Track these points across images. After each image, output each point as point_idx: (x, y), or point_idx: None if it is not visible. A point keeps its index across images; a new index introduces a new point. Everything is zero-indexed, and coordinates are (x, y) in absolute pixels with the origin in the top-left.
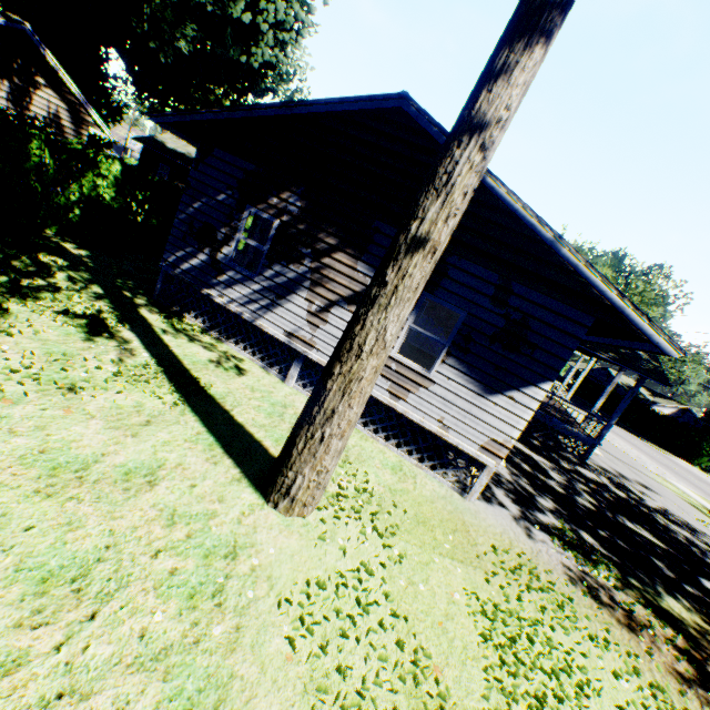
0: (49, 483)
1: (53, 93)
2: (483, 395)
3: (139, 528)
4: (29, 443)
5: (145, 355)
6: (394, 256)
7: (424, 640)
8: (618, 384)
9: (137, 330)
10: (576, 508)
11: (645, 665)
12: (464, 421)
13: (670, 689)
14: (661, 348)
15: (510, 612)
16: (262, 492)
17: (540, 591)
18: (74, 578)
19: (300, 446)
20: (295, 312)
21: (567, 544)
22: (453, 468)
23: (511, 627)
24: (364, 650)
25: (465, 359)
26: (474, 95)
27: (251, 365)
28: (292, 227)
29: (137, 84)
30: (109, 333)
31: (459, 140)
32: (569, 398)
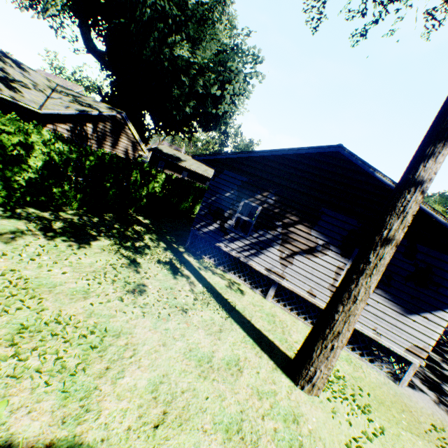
0: (201, 369)
1: (127, 139)
2: (403, 314)
3: (248, 400)
4: (183, 344)
5: (200, 285)
6: (373, 248)
7: None
8: None
9: (188, 268)
10: None
11: None
12: (391, 330)
13: None
14: None
15: None
16: (290, 377)
17: None
18: (237, 430)
19: (317, 352)
20: (272, 257)
21: None
22: (385, 362)
23: None
24: None
25: (388, 291)
26: (414, 167)
27: (245, 287)
28: (269, 210)
29: (155, 125)
30: (179, 272)
31: (408, 189)
32: None
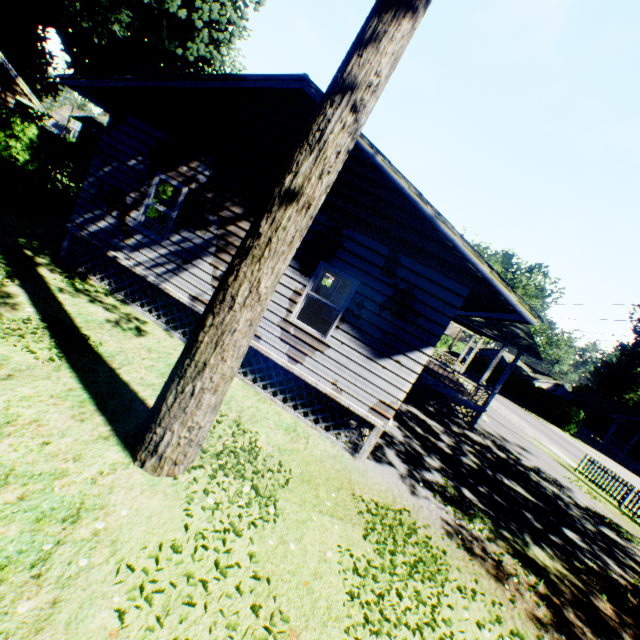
0: None
1: None
2: (373, 359)
3: None
4: None
5: (29, 310)
6: (268, 208)
7: (285, 603)
8: (506, 362)
9: (28, 286)
10: (460, 467)
11: (508, 612)
12: (355, 383)
13: (529, 635)
14: (523, 317)
15: (383, 568)
16: (131, 450)
17: (417, 546)
18: None
19: (170, 400)
20: (201, 276)
21: (448, 499)
22: (345, 429)
23: (382, 583)
24: (212, 618)
25: (357, 325)
26: (347, 60)
27: (154, 328)
28: (200, 195)
29: (75, 65)
30: None
31: (332, 99)
32: (466, 373)
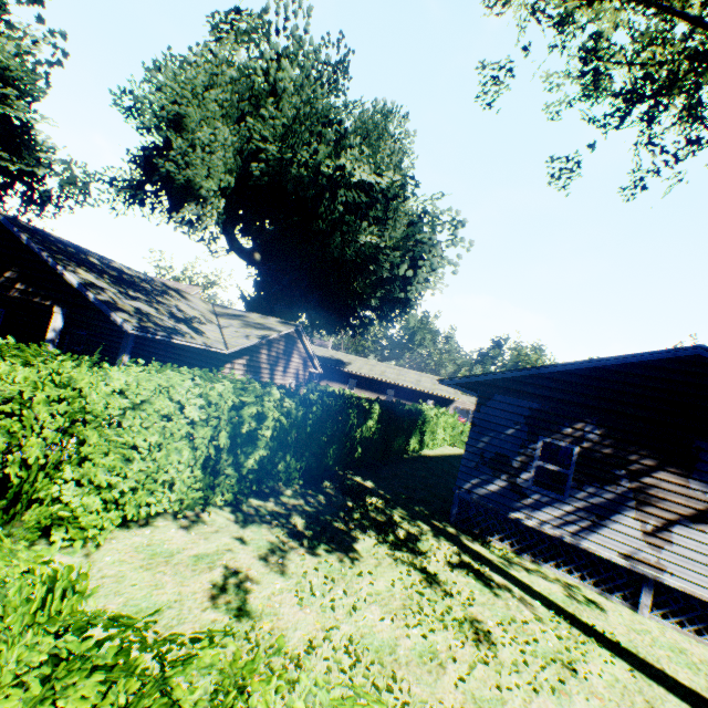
0: None
1: (298, 356)
2: None
3: None
4: None
5: (537, 603)
6: None
7: None
8: None
9: (492, 569)
10: None
11: None
12: None
13: None
14: None
15: None
16: None
17: None
18: None
19: None
20: (625, 532)
21: None
22: None
23: None
24: None
25: None
26: None
27: (589, 592)
28: (595, 452)
29: (312, 324)
30: (489, 580)
31: None
32: None
